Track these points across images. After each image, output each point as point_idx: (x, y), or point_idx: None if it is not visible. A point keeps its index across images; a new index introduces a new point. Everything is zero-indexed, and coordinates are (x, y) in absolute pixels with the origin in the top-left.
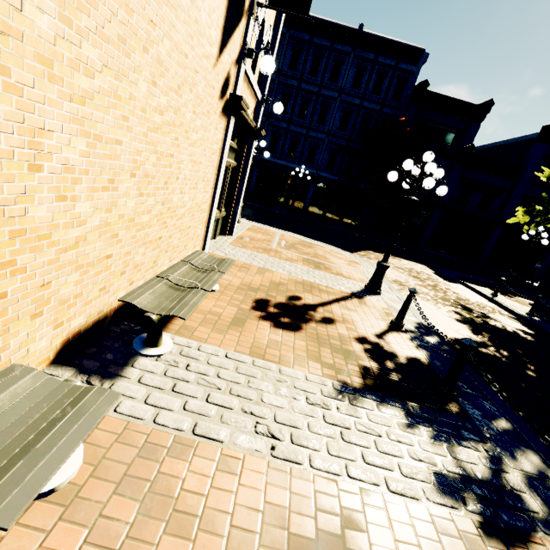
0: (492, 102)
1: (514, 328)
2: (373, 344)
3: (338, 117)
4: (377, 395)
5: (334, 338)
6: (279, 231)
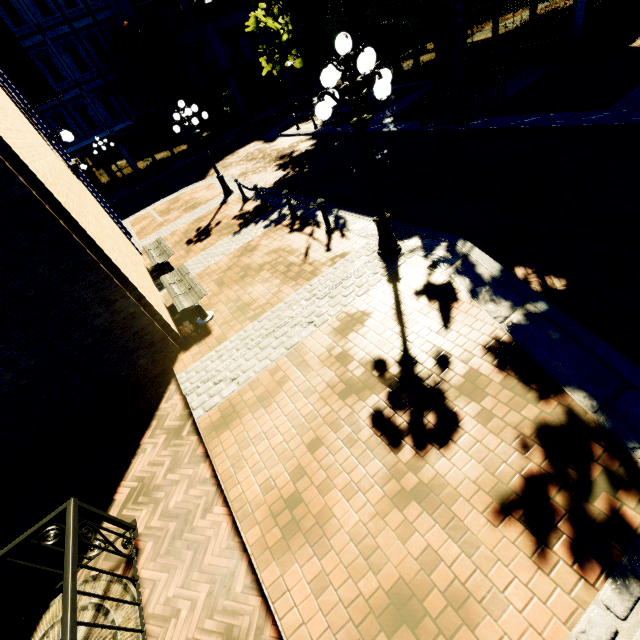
0: None
1: (306, 148)
2: (239, 215)
3: (67, 60)
4: (246, 226)
5: (224, 226)
6: (149, 209)
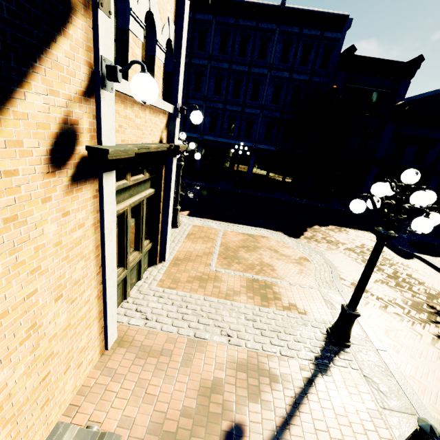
0: (422, 58)
1: None
2: None
3: (269, 91)
4: None
5: None
6: (222, 226)
